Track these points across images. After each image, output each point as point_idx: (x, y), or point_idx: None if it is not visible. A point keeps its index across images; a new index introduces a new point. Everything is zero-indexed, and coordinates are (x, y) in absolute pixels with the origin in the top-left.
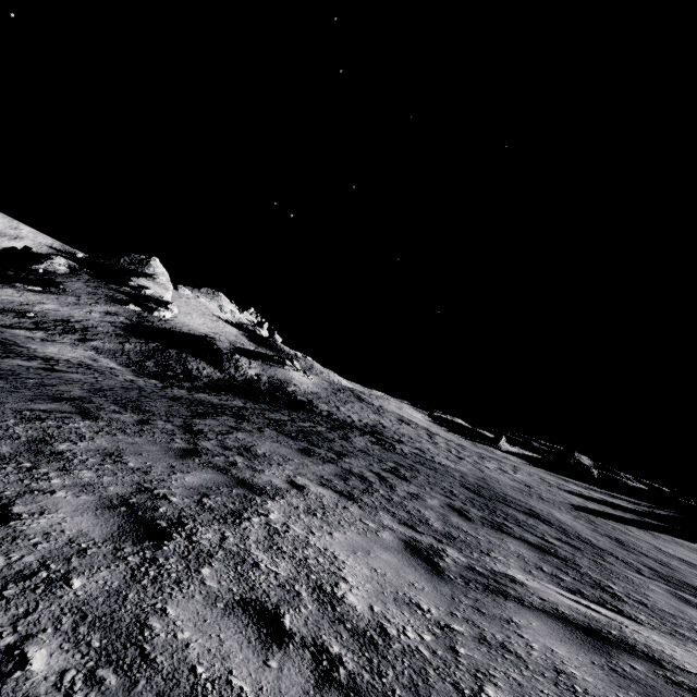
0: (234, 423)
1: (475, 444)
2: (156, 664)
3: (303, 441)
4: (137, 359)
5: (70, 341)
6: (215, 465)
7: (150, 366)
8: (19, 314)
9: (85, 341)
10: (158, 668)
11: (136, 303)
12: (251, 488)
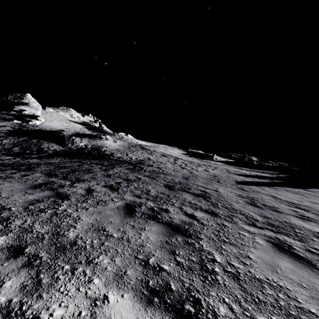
0: (8, 174)
1: (201, 160)
2: None
3: (58, 177)
4: (8, 147)
5: None
6: None
7: (16, 150)
8: None
9: None
10: None
11: (18, 119)
12: None
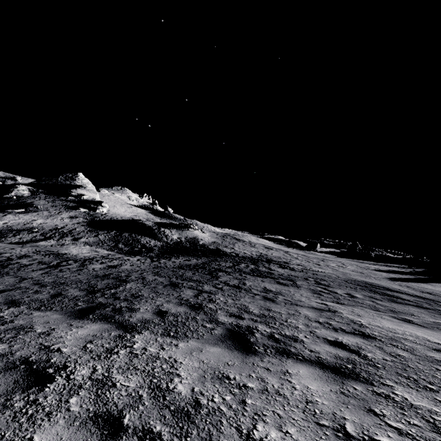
0: (229, 275)
1: (305, 252)
2: None
3: (266, 277)
4: (113, 245)
5: (70, 242)
6: (289, 303)
7: (123, 247)
8: (28, 231)
9: (77, 240)
10: None
11: (82, 206)
12: (325, 310)
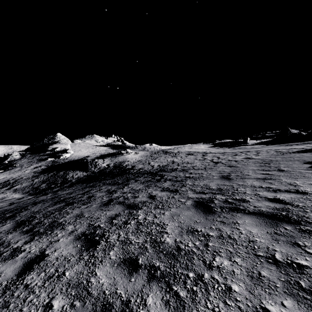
0: None
1: (234, 148)
2: None
3: (26, 227)
4: (37, 186)
5: (0, 192)
6: None
7: (43, 186)
8: None
9: (11, 188)
10: None
11: (52, 156)
12: None
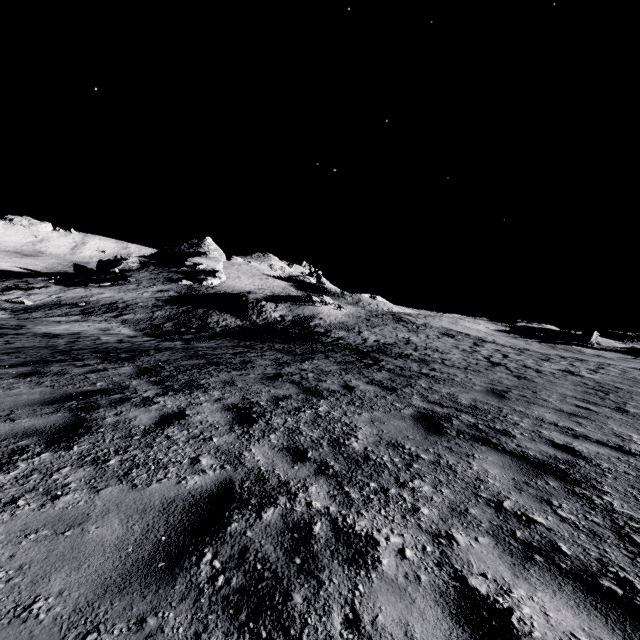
0: (73, 366)
1: (553, 346)
2: None
3: (153, 377)
4: (158, 323)
5: (103, 318)
6: None
7: (167, 326)
8: (73, 305)
9: (119, 316)
10: None
11: (190, 278)
12: None
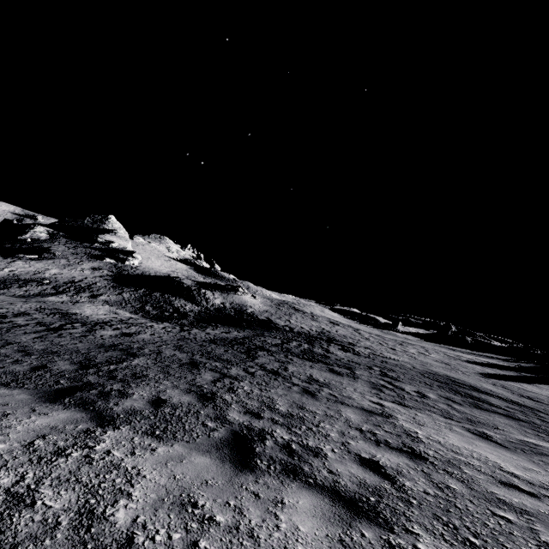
0: (271, 356)
1: (382, 331)
2: (530, 511)
3: (318, 362)
4: (139, 306)
5: (86, 299)
6: (333, 400)
7: (150, 310)
8: (38, 282)
9: (95, 297)
10: (532, 512)
11: (109, 256)
12: (376, 414)
